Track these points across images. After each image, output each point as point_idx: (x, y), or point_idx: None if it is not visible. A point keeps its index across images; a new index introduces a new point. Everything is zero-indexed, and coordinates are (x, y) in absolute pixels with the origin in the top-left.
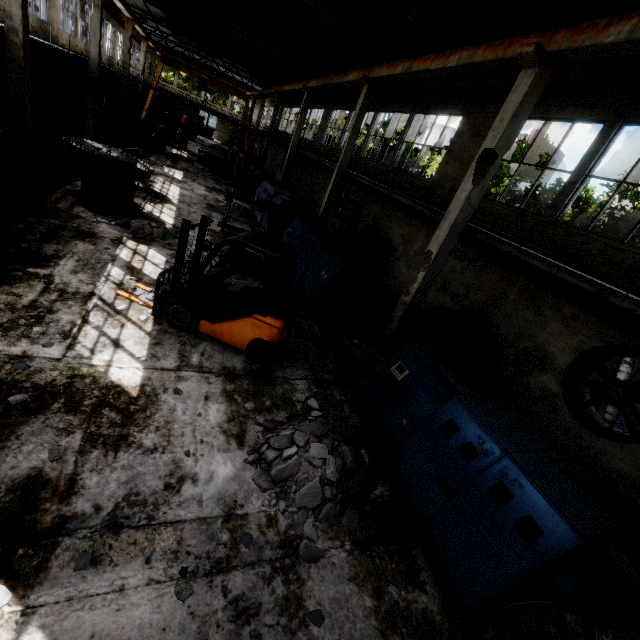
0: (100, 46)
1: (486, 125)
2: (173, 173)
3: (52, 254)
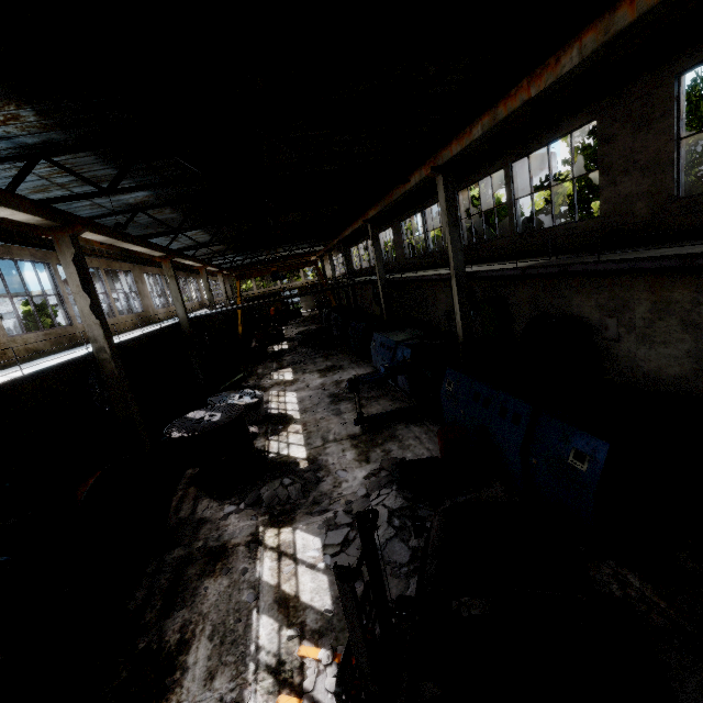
0: (184, 305)
1: (653, 102)
2: (282, 376)
3: (177, 642)
